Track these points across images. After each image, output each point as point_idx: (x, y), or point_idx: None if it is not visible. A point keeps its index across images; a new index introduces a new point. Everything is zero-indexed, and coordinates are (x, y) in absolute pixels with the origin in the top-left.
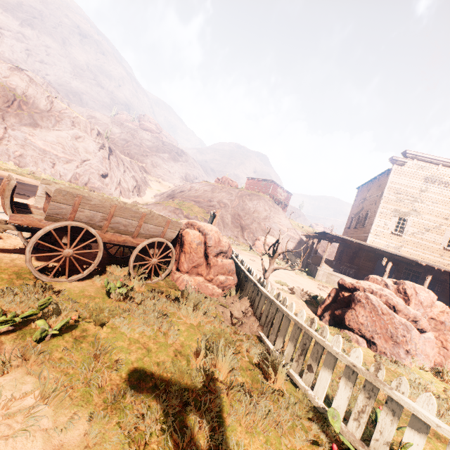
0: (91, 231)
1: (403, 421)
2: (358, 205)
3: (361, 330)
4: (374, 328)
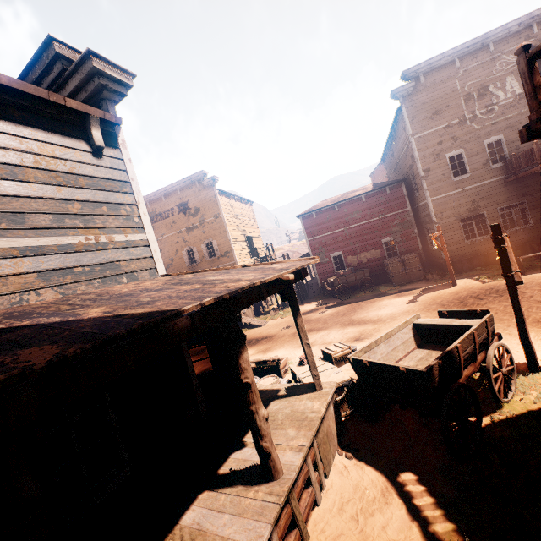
0: None
1: None
2: None
3: None
4: None
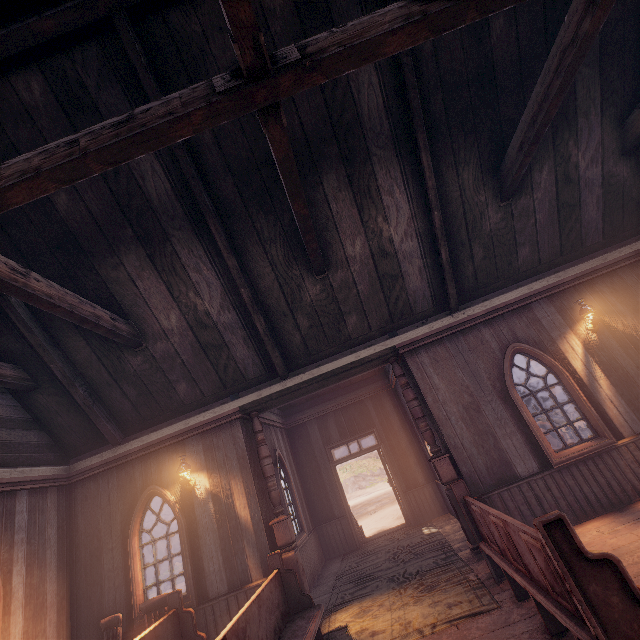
0: None
1: None
2: None
3: None
4: None
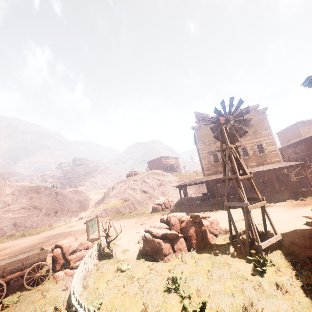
0: None
1: (119, 297)
2: (198, 154)
3: (148, 253)
4: (151, 249)
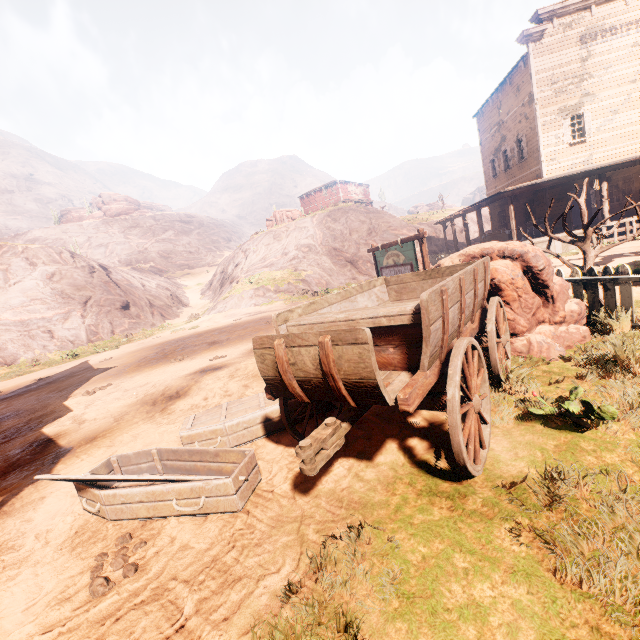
0: (474, 343)
1: None
2: (491, 139)
3: None
4: None
